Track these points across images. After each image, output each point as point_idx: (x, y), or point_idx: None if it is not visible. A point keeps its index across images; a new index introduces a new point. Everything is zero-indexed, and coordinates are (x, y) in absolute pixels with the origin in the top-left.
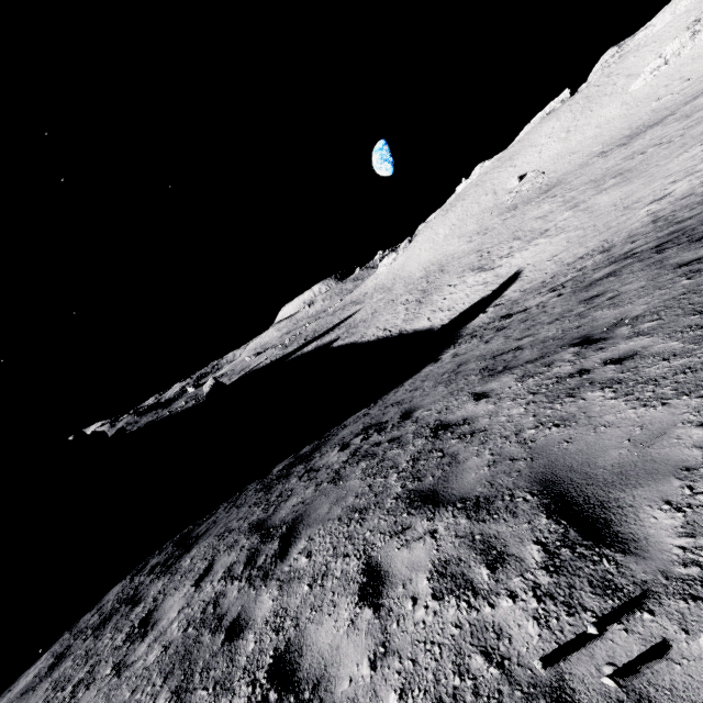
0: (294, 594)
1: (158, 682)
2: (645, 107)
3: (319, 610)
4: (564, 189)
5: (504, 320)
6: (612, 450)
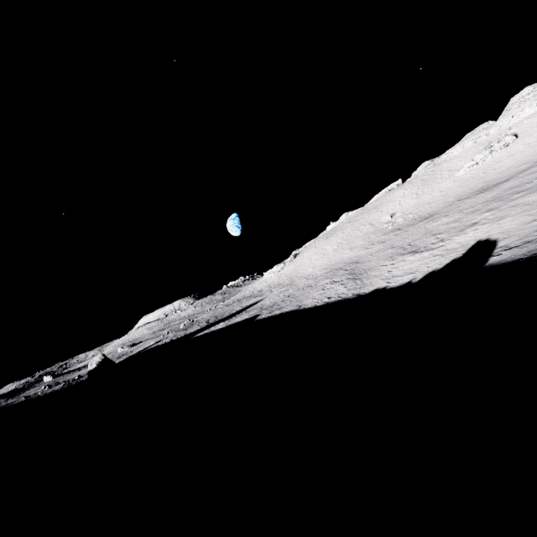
0: None
1: None
2: (475, 181)
3: None
4: (452, 212)
5: None
6: None
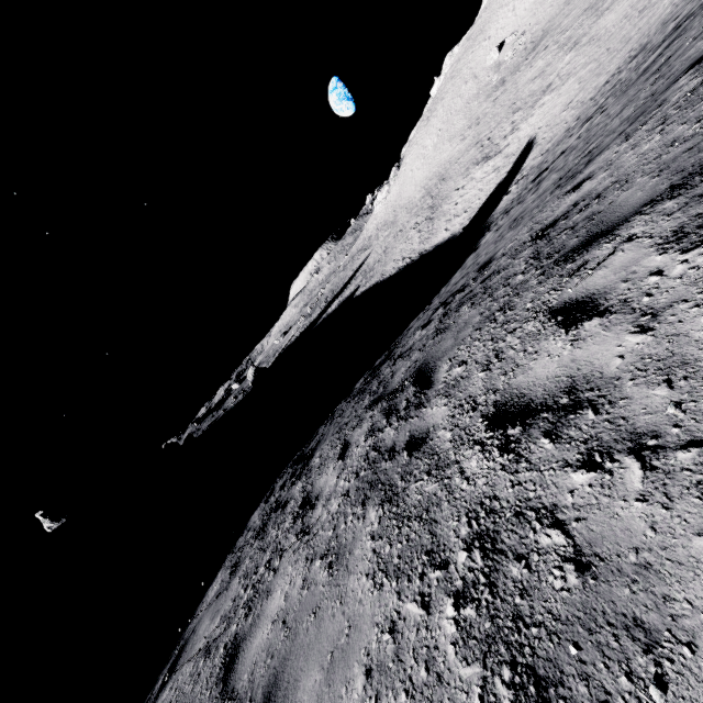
0: (470, 385)
1: (357, 510)
2: None
3: (515, 368)
4: (554, 35)
5: (539, 177)
6: None
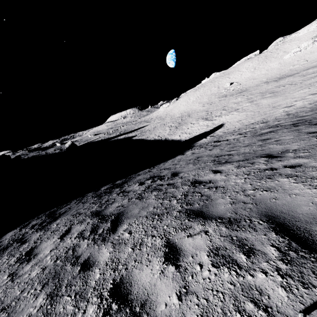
0: (123, 252)
1: (38, 288)
2: (287, 67)
3: (139, 262)
4: (248, 93)
5: (216, 142)
6: (304, 206)
